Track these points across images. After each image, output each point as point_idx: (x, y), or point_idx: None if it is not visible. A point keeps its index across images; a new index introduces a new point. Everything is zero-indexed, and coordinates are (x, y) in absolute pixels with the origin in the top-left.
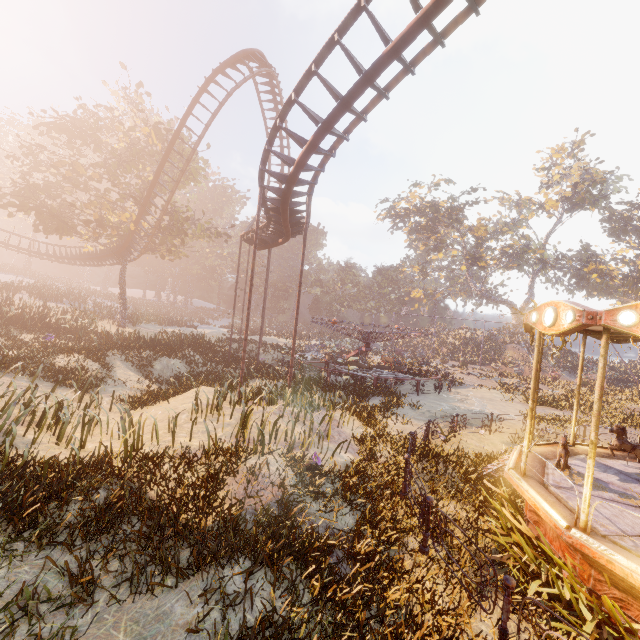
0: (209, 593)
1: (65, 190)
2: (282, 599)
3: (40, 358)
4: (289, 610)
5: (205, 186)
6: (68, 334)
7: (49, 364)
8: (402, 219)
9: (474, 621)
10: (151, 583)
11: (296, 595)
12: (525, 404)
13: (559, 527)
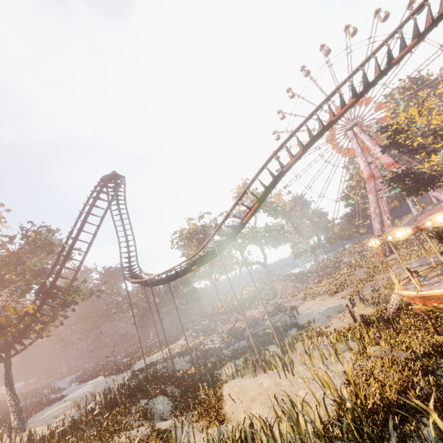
0: None
1: None
2: None
3: None
4: None
5: (72, 261)
6: None
7: None
8: (189, 240)
9: None
10: None
11: None
12: (330, 297)
13: None
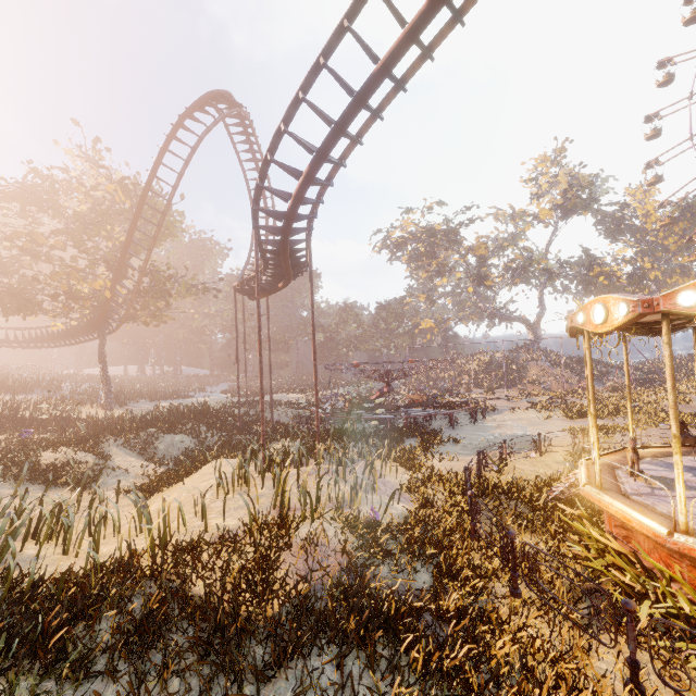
0: (304, 692)
1: (24, 264)
2: (384, 682)
3: (21, 458)
4: (400, 692)
5: (184, 240)
6: (47, 427)
7: (33, 464)
8: (399, 248)
9: (595, 660)
10: (229, 695)
11: (399, 673)
12: (565, 419)
13: (660, 535)
